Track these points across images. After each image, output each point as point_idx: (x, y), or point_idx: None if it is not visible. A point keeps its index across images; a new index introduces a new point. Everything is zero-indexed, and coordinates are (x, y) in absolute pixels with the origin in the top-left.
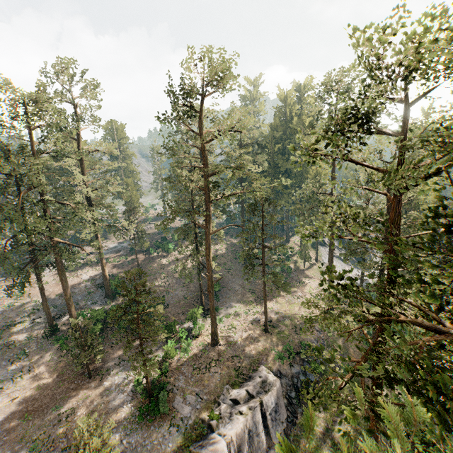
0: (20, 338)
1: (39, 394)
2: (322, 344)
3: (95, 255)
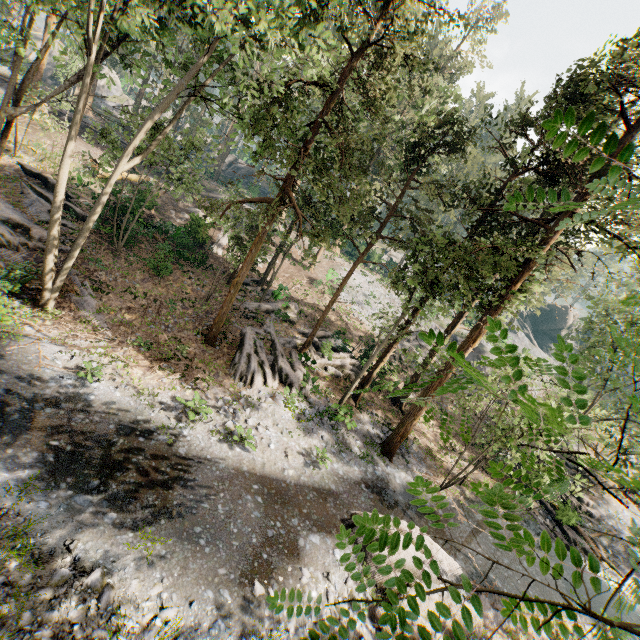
0: None
1: None
2: None
3: None
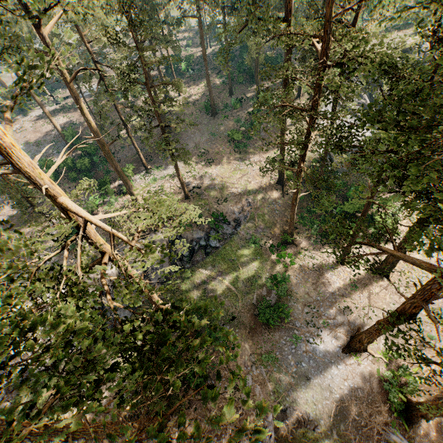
0: None
1: (12, 220)
2: (245, 216)
3: (71, 99)
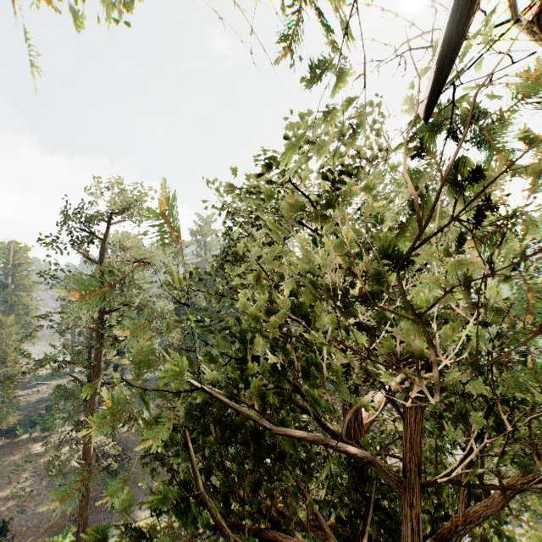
0: None
1: None
2: None
3: None
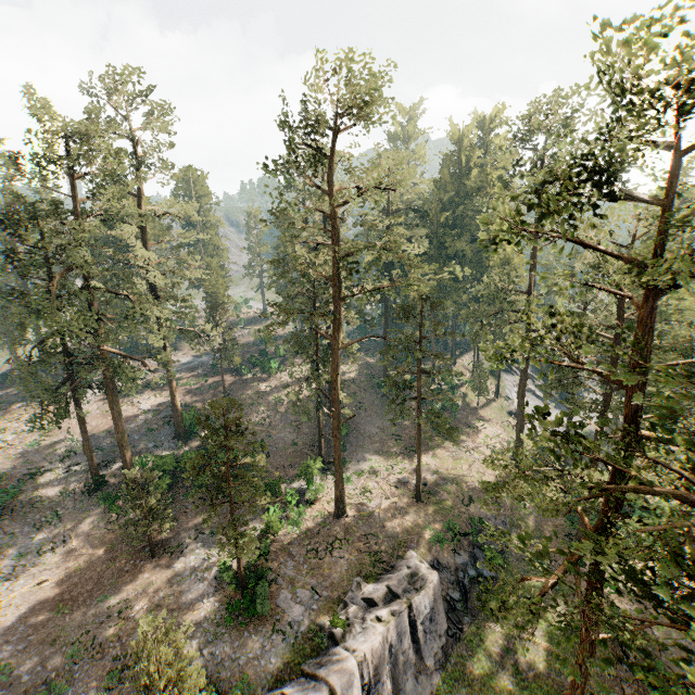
0: (50, 493)
1: (78, 577)
2: (503, 522)
3: (159, 373)
